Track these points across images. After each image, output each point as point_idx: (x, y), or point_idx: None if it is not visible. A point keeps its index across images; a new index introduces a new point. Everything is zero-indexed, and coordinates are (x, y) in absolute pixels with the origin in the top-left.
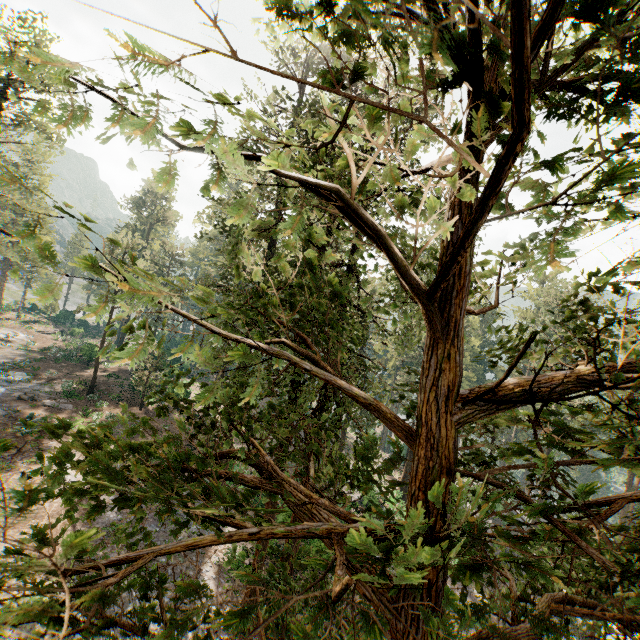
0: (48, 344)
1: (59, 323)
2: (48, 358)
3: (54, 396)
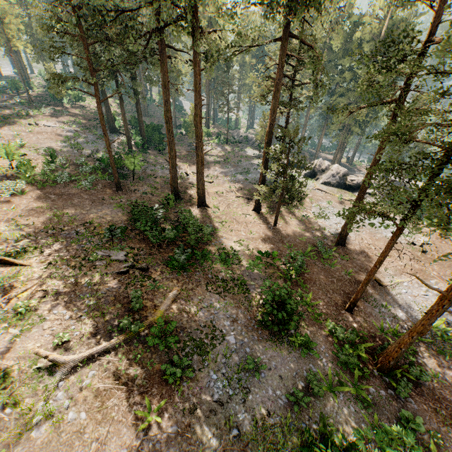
0: None
1: None
2: None
3: (15, 106)
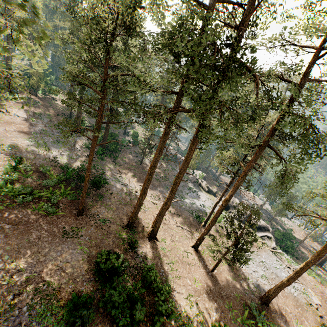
0: None
1: None
2: None
3: None
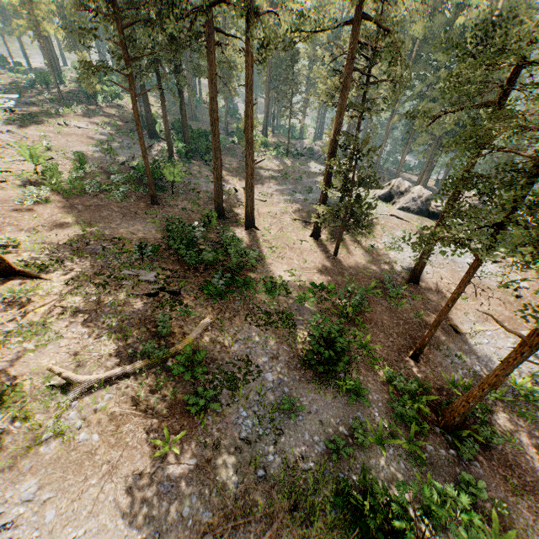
0: (10, 81)
1: (3, 66)
2: (20, 88)
3: (44, 102)
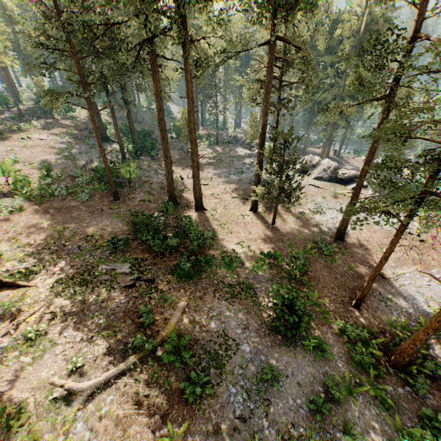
0: None
1: None
2: None
3: (6, 121)
